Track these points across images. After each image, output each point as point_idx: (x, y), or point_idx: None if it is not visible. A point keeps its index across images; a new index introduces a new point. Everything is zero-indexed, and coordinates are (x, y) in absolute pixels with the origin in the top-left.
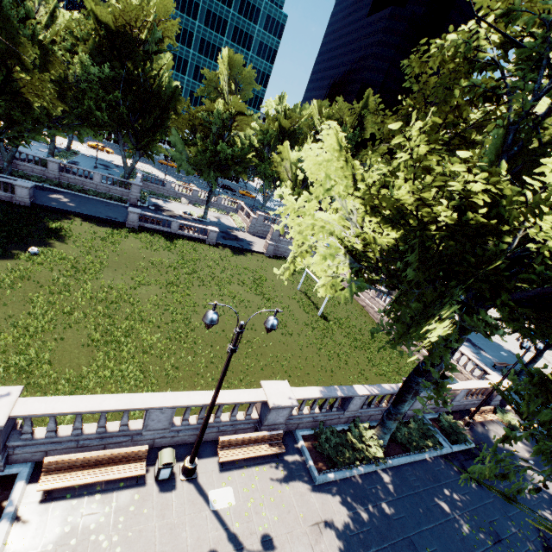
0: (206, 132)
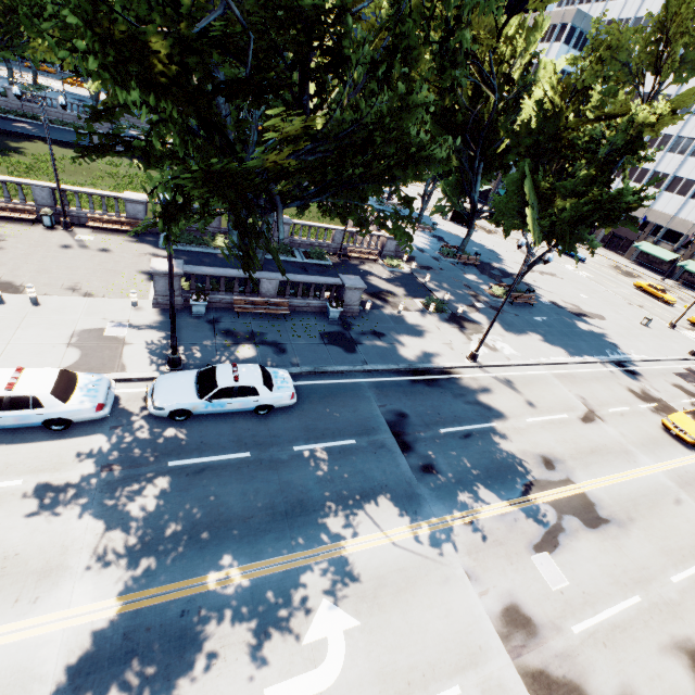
0: None
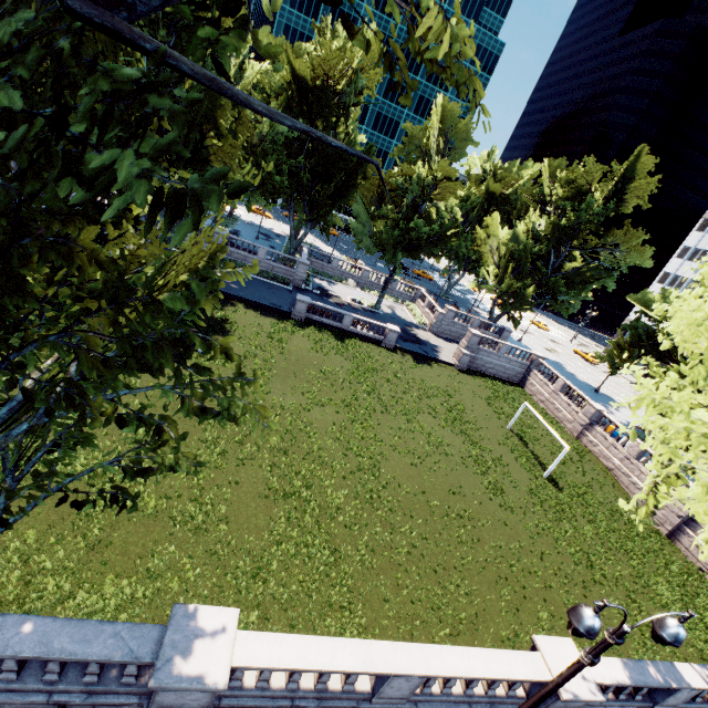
0: (396, 201)
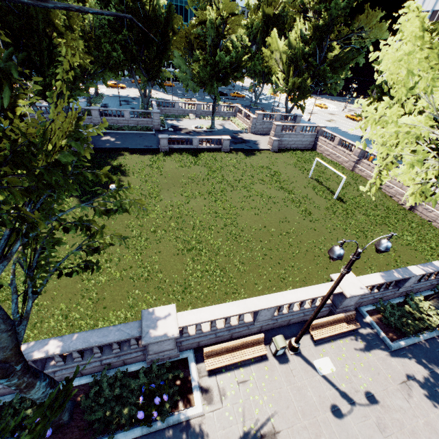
0: (201, 45)
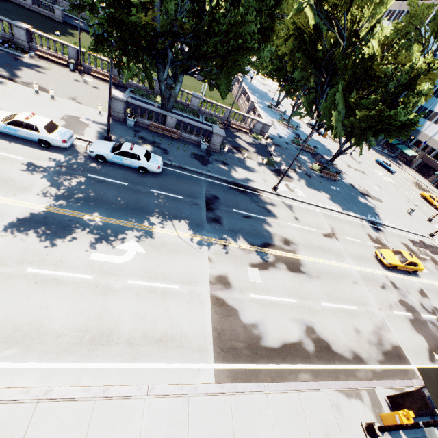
0: None
